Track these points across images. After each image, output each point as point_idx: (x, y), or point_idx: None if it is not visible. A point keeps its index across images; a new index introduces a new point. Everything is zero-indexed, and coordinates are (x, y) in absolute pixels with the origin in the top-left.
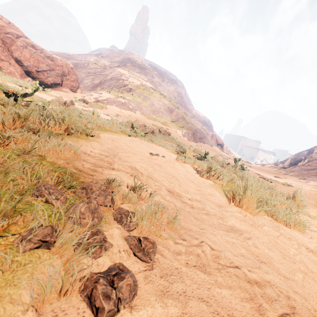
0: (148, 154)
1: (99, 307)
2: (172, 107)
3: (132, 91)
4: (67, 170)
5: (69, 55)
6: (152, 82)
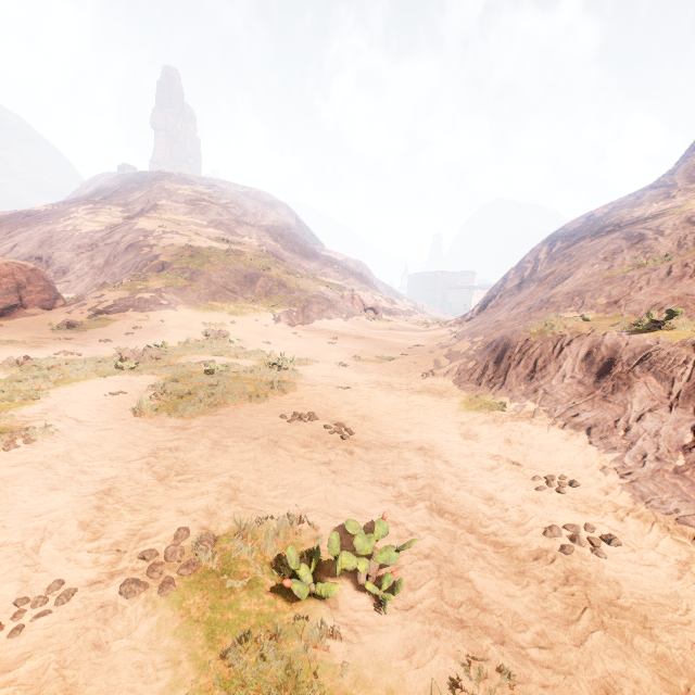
0: (102, 396)
1: (5, 449)
2: (256, 272)
3: (167, 268)
4: (5, 428)
5: (29, 215)
6: (221, 225)
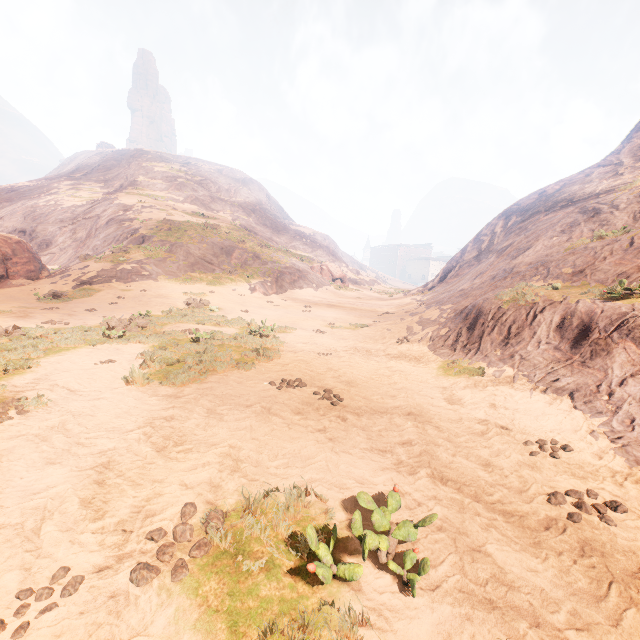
0: (93, 364)
1: None
2: (231, 244)
3: (147, 241)
4: None
5: (12, 190)
6: (196, 201)
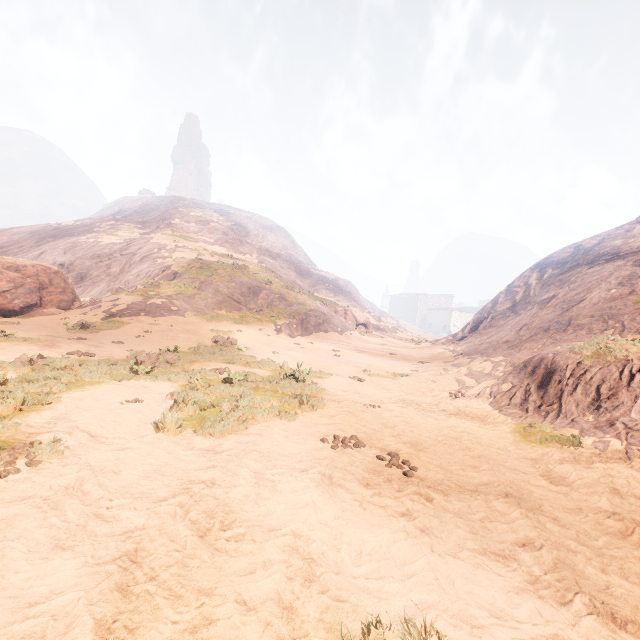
0: (118, 404)
1: (2, 474)
2: (259, 285)
3: (178, 278)
4: (6, 441)
5: (58, 227)
6: (226, 243)
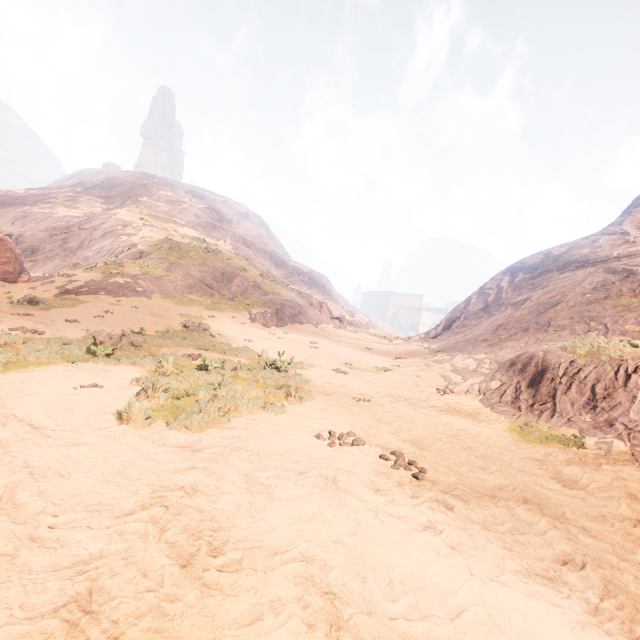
0: (70, 388)
1: None
2: (233, 271)
3: (145, 257)
4: None
5: (6, 194)
6: (198, 227)
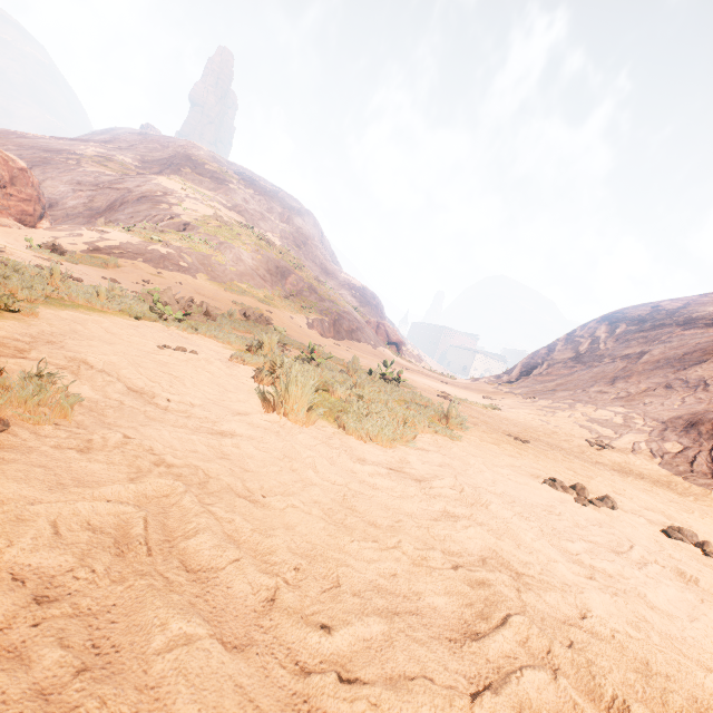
0: (153, 346)
1: None
2: (287, 267)
3: (190, 230)
4: None
5: (25, 137)
6: (245, 213)
